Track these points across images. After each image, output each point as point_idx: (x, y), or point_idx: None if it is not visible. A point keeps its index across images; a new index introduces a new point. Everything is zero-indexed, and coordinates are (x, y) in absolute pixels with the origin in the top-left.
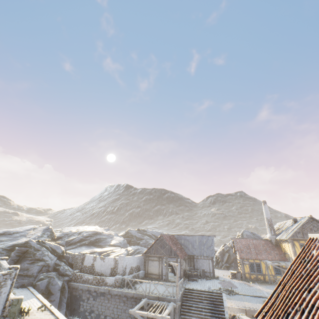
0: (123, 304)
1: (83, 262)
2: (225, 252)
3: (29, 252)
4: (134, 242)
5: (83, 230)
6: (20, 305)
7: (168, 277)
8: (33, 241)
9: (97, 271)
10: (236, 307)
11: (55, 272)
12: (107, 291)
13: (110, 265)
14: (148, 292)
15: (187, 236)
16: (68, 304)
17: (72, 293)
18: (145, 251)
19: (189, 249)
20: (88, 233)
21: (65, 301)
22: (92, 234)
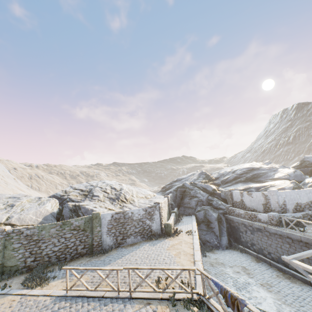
0: (288, 246)
1: (233, 198)
2: None
3: (186, 192)
4: None
5: (237, 169)
6: (169, 228)
7: None
8: (187, 184)
9: (248, 206)
10: None
11: (208, 206)
12: (262, 228)
13: (260, 201)
14: None
15: None
16: (229, 233)
17: (230, 224)
18: None
19: None
20: (242, 170)
21: (224, 229)
22: (247, 171)
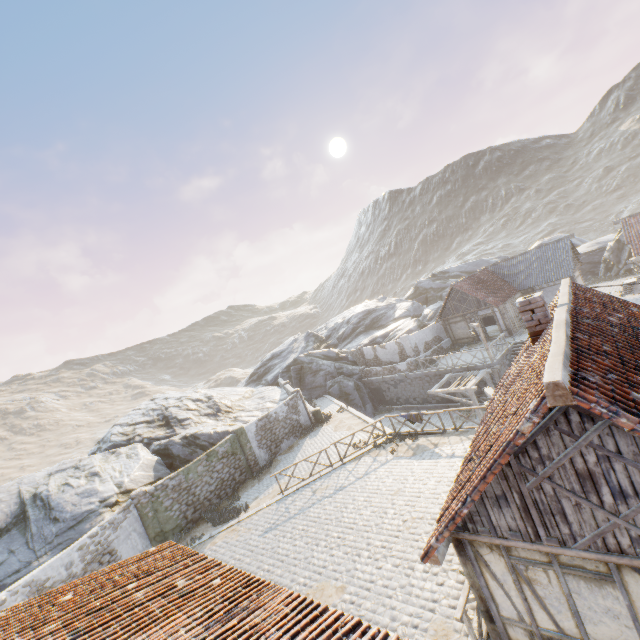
0: (428, 385)
1: (365, 357)
2: (622, 246)
3: (304, 368)
4: (433, 298)
5: (350, 316)
6: (320, 414)
7: (493, 334)
8: (301, 357)
9: (385, 361)
10: None
11: (340, 376)
12: (404, 377)
13: (396, 351)
14: (451, 366)
15: (511, 259)
16: (372, 398)
17: (369, 388)
18: (438, 317)
19: (520, 281)
20: (357, 317)
21: (366, 396)
22: (364, 316)
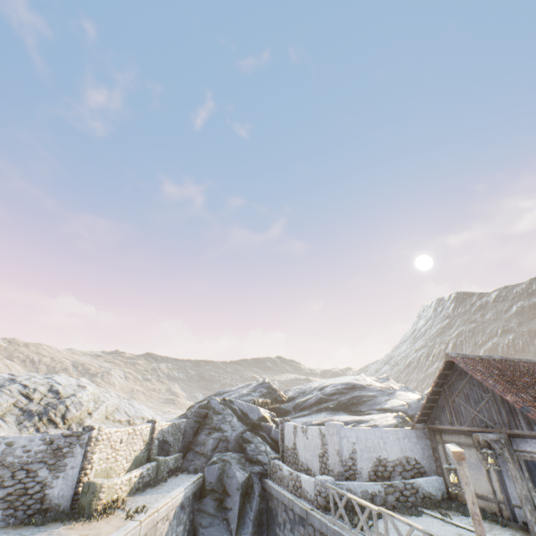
0: None
1: (284, 439)
2: None
3: (209, 417)
4: None
5: (329, 383)
6: (91, 495)
7: None
8: (215, 400)
9: (302, 460)
10: None
11: (237, 453)
12: (304, 514)
13: (317, 448)
14: None
15: None
16: (262, 526)
17: (267, 502)
18: (419, 416)
19: None
20: (335, 387)
21: (250, 516)
22: (343, 389)
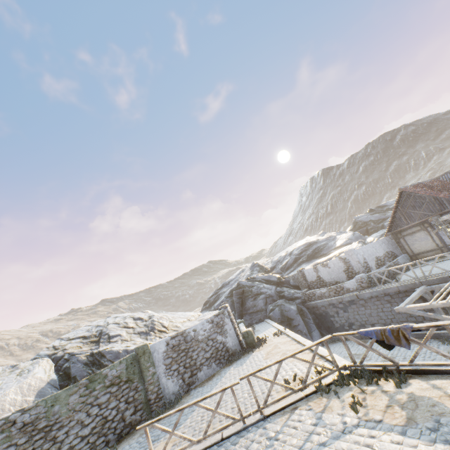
0: (389, 305)
1: (307, 279)
2: None
3: (246, 292)
4: (374, 229)
5: (293, 249)
6: (251, 336)
7: None
8: (243, 281)
9: (329, 281)
10: None
11: (281, 299)
12: (354, 297)
13: (340, 268)
14: (422, 278)
15: None
16: (318, 324)
17: (314, 313)
18: (388, 229)
19: None
20: (299, 249)
21: (311, 322)
22: (305, 248)
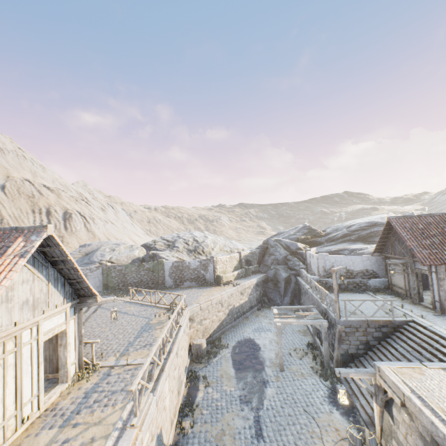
0: None
1: (307, 260)
2: None
3: (268, 249)
4: None
5: (356, 223)
6: (219, 279)
7: None
8: (271, 240)
9: (312, 269)
10: (388, 377)
11: (283, 265)
12: (306, 290)
13: (316, 265)
14: (321, 301)
15: None
16: (296, 295)
17: (298, 286)
18: (375, 250)
19: None
20: (359, 225)
21: (289, 290)
22: (365, 227)
